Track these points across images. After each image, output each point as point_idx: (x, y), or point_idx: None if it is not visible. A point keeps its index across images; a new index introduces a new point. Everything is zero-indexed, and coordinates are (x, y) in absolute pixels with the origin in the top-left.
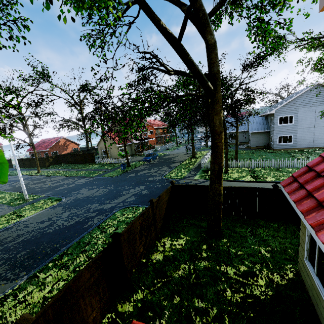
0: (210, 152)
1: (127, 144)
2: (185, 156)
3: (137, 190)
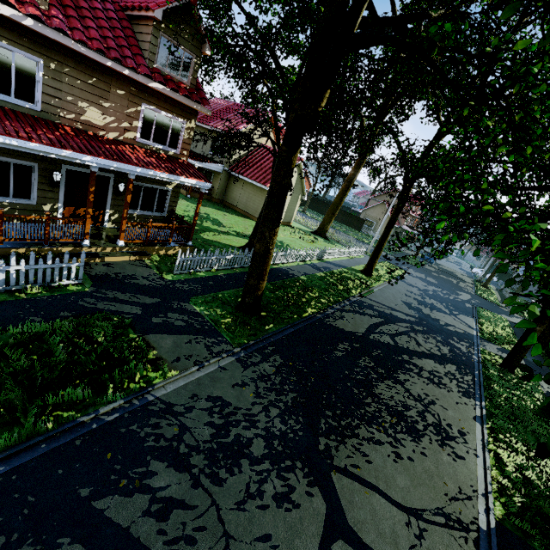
0: (507, 290)
1: (397, 226)
2: (467, 278)
3: (468, 296)
